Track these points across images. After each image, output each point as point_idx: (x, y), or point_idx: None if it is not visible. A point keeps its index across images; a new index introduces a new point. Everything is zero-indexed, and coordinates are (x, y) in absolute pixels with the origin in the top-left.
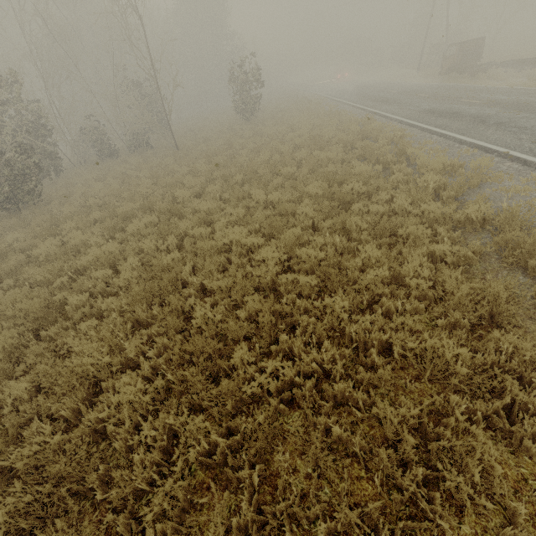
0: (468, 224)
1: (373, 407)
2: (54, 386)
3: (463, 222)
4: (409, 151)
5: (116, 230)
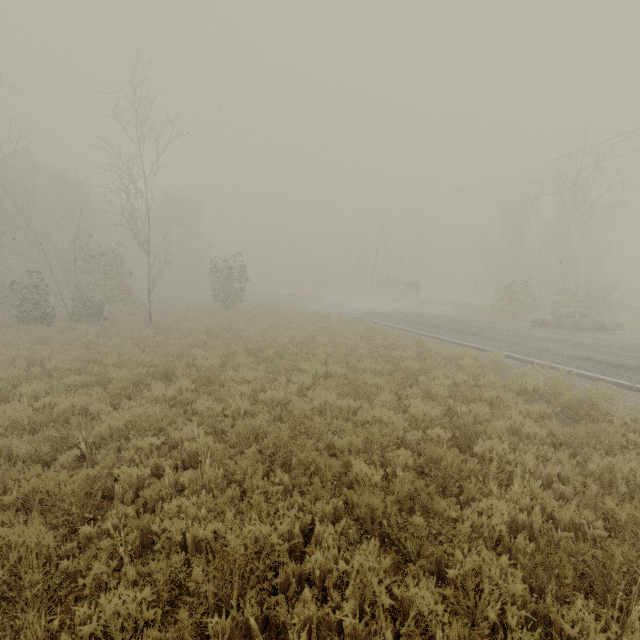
0: (522, 394)
1: (622, 514)
2: (203, 585)
3: (518, 392)
4: (429, 344)
5: (119, 398)
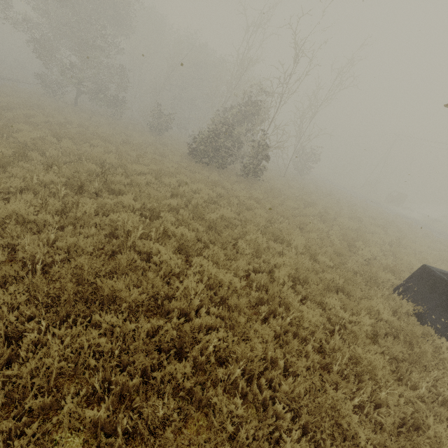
0: None
1: None
2: None
3: None
4: None
5: None
